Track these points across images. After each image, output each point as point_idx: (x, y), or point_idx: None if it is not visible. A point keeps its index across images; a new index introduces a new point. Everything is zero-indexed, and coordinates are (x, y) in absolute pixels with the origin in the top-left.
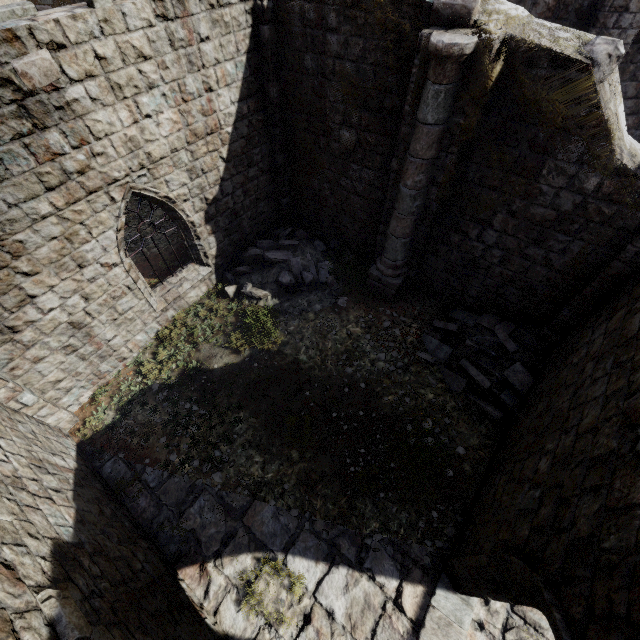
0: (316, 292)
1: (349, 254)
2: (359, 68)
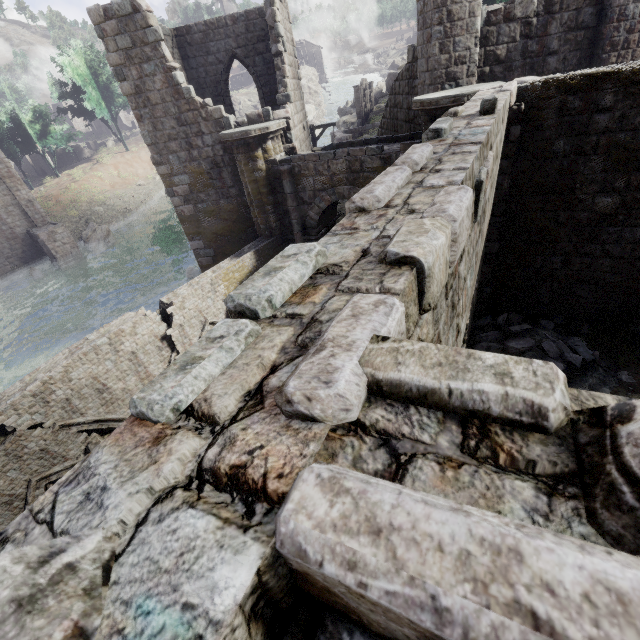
0: (589, 373)
1: (585, 324)
2: (637, 134)
